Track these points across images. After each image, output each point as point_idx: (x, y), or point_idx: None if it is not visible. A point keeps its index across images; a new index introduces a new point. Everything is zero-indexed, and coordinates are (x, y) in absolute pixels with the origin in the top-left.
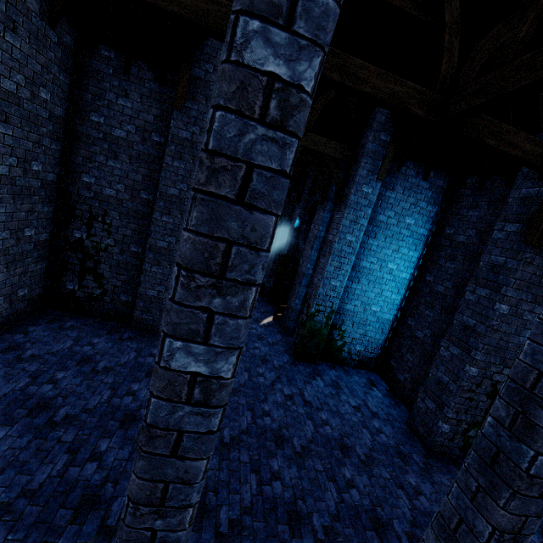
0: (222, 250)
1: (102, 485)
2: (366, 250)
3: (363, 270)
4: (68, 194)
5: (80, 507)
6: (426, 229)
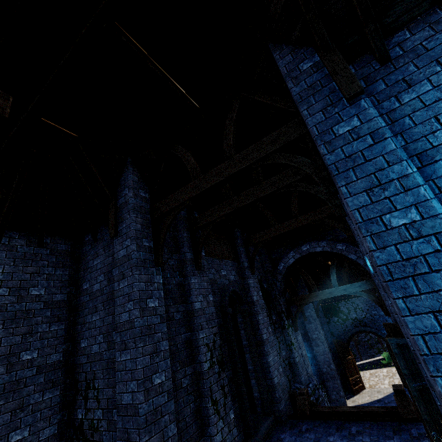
0: None
1: None
2: None
3: None
4: (75, 368)
5: None
6: None
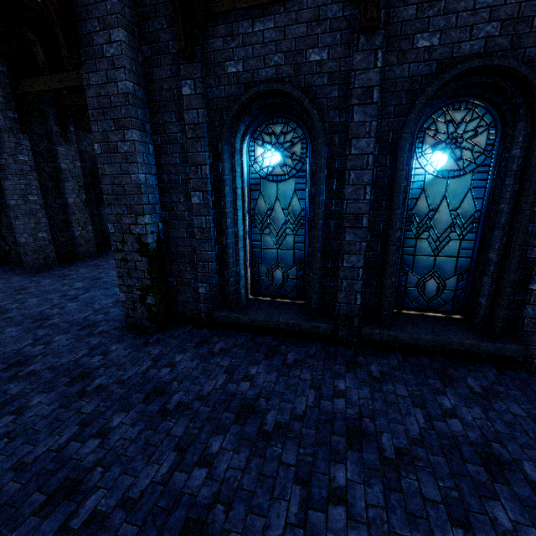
0: None
1: None
2: None
3: None
4: None
5: None
6: None
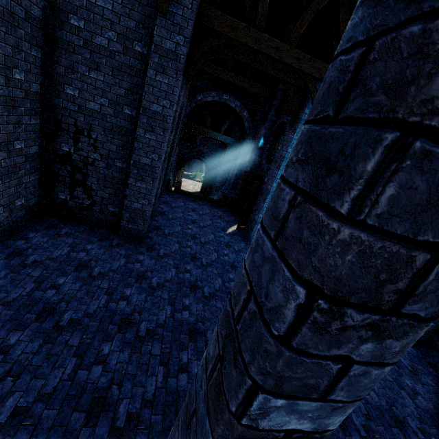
0: (417, 266)
1: (108, 388)
2: None
3: None
4: (53, 107)
5: (91, 410)
6: None
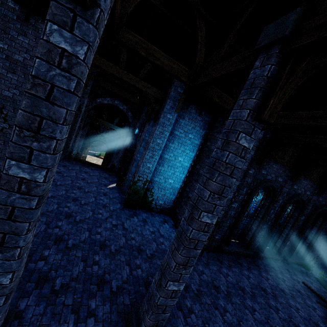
0: (38, 121)
1: None
2: (167, 149)
3: (165, 159)
4: None
5: None
6: (199, 141)
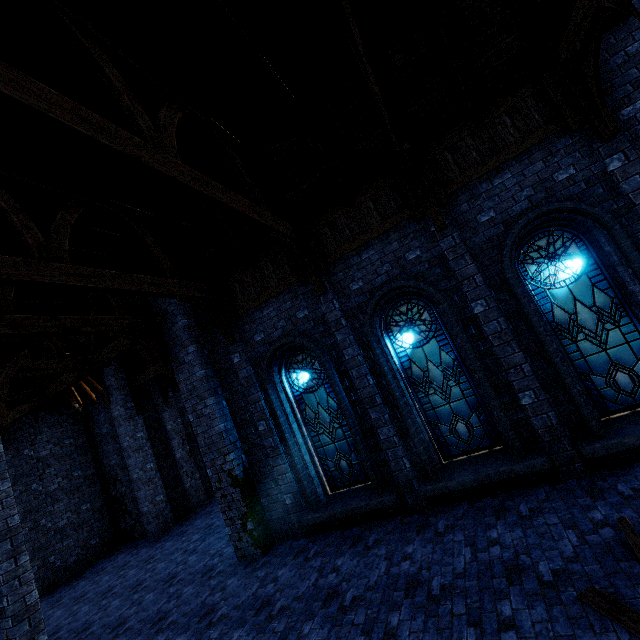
0: None
1: None
2: None
3: None
4: (104, 474)
5: None
6: None
